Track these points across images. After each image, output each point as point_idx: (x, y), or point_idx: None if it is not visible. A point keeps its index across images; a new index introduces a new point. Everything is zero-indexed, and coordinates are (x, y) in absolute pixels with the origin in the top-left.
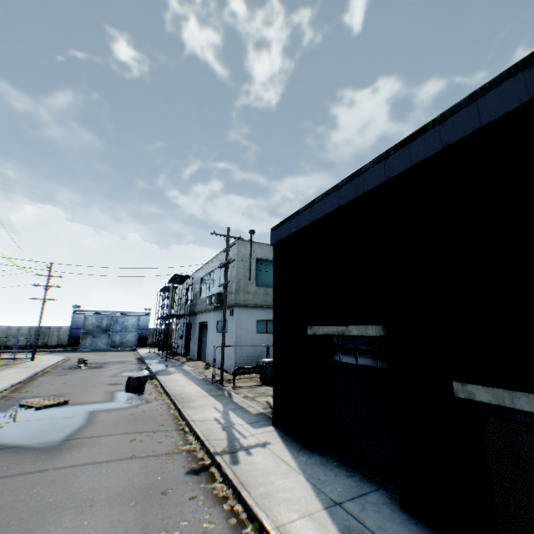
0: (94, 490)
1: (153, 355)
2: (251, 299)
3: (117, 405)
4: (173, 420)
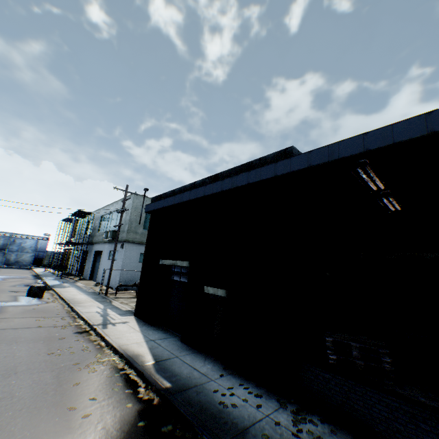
0: (17, 338)
1: (50, 273)
2: (138, 238)
3: (22, 304)
4: (67, 312)
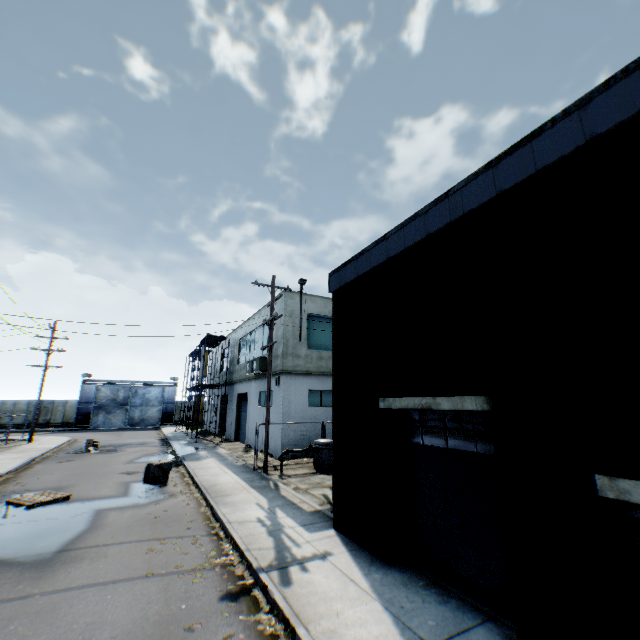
0: (93, 626)
1: (181, 434)
2: (302, 365)
3: (132, 502)
4: (204, 521)
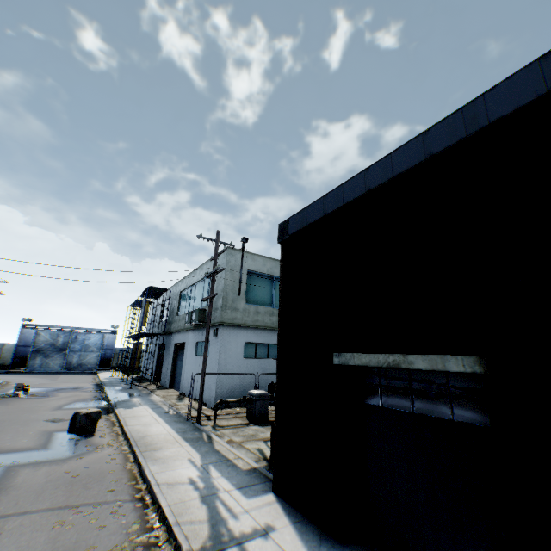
0: None
1: (117, 380)
2: (239, 318)
3: (50, 455)
4: (129, 481)
